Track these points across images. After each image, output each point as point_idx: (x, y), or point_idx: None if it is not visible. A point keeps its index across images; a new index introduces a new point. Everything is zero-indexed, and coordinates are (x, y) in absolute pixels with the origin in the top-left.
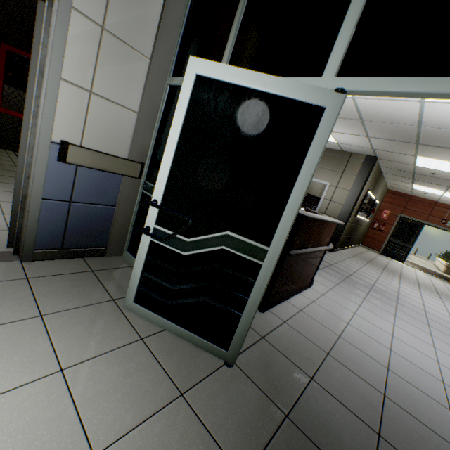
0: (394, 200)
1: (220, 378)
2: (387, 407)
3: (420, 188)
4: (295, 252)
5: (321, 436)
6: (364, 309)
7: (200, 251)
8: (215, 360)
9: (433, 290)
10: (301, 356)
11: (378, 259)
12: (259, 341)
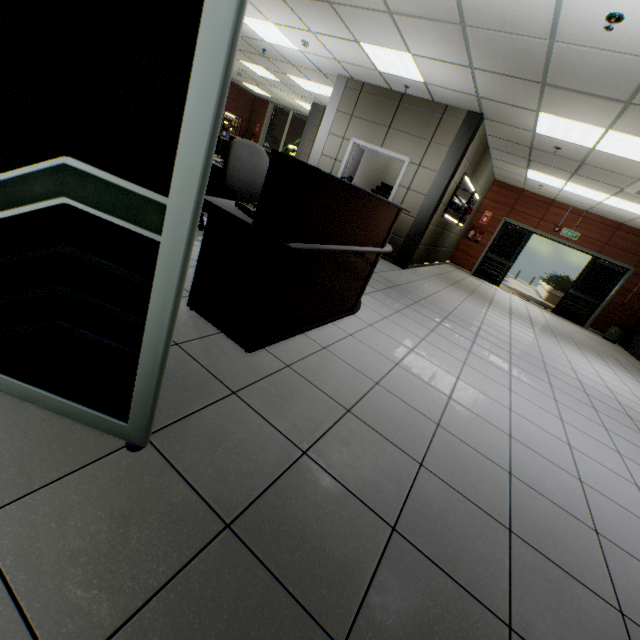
0: (500, 196)
1: (100, 475)
2: (419, 482)
3: (537, 177)
4: (305, 245)
5: (287, 551)
6: (428, 344)
7: (14, 212)
8: (105, 441)
9: (527, 319)
10: (299, 418)
11: (467, 281)
12: (224, 399)
